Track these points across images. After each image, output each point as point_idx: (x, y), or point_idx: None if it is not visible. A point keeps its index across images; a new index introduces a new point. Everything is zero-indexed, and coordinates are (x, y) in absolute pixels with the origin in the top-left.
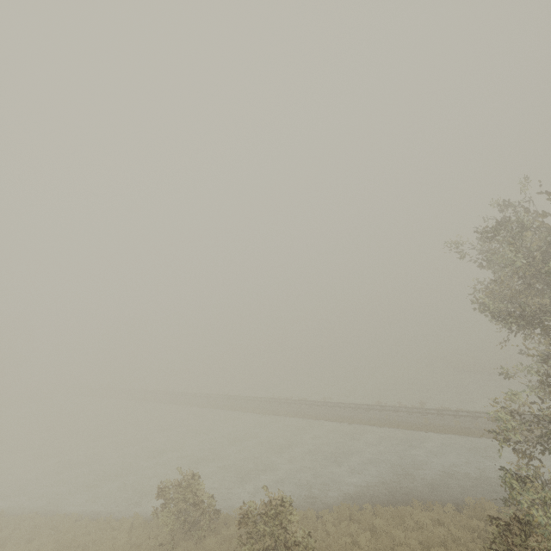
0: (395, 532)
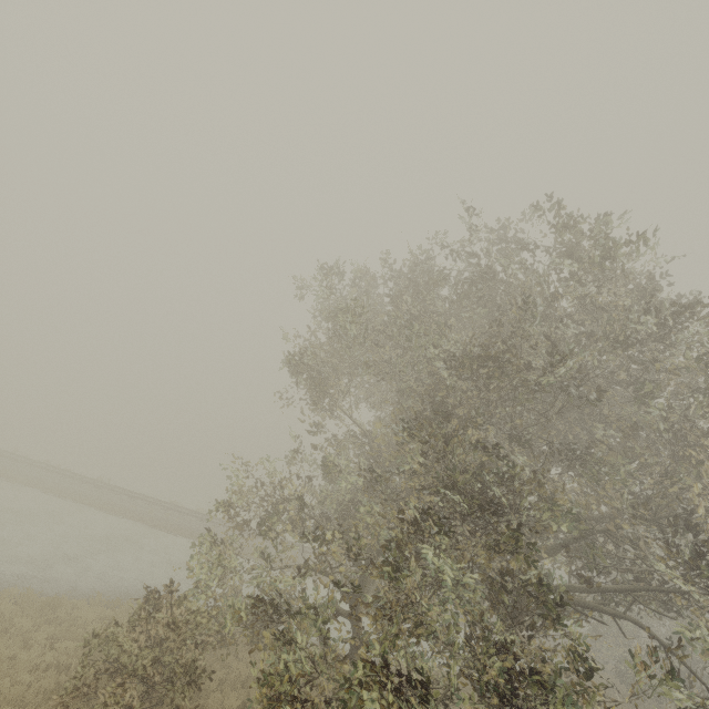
0: (20, 621)
